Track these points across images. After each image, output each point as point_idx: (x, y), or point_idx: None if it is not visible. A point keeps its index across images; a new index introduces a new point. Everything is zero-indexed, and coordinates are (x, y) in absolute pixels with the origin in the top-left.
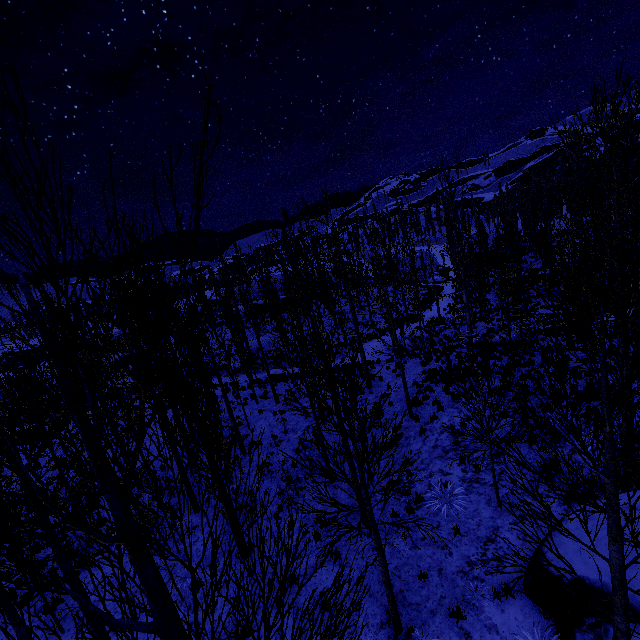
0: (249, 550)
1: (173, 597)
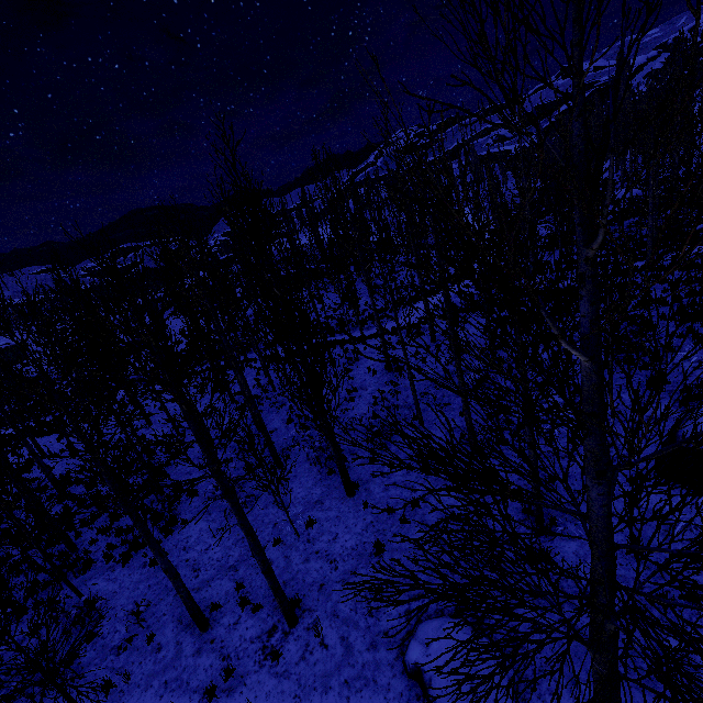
0: (354, 489)
1: (286, 536)
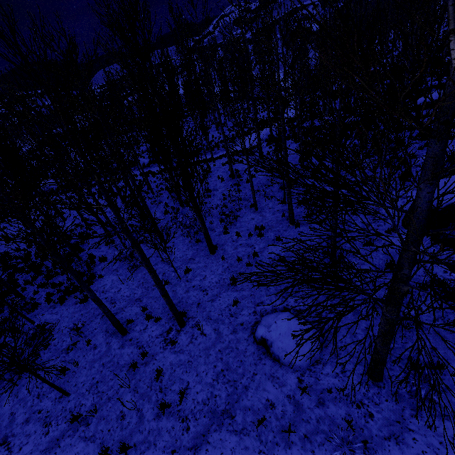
0: (214, 250)
1: (172, 280)
